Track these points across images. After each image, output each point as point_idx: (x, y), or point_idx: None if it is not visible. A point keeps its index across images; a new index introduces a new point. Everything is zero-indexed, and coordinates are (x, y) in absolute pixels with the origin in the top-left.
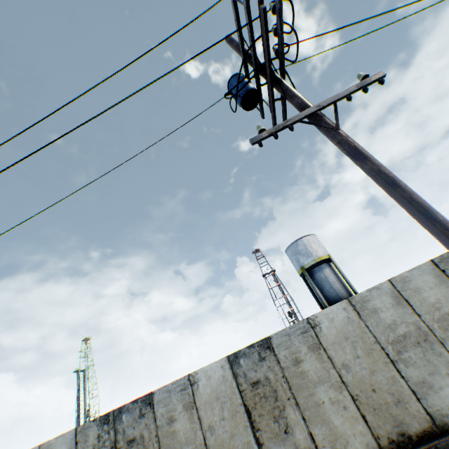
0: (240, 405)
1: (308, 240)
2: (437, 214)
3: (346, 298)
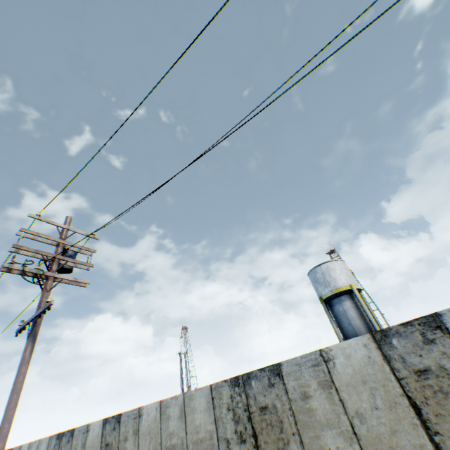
0: None
1: (327, 268)
2: (2, 423)
3: None
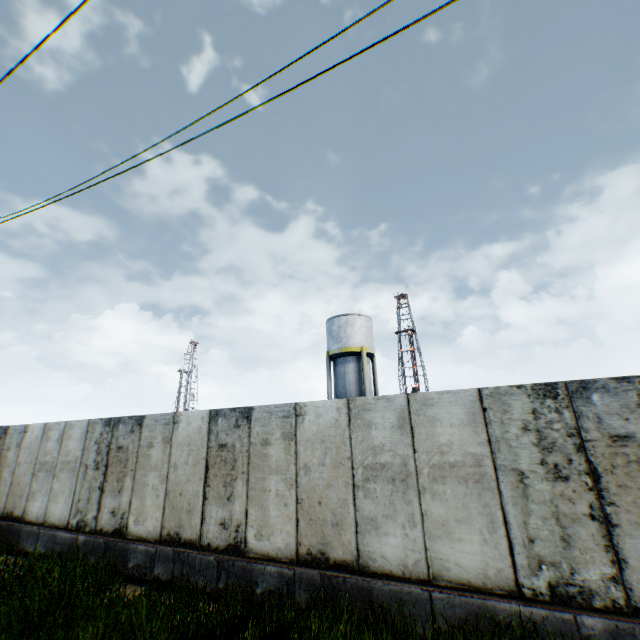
0: None
1: (346, 322)
2: None
3: None
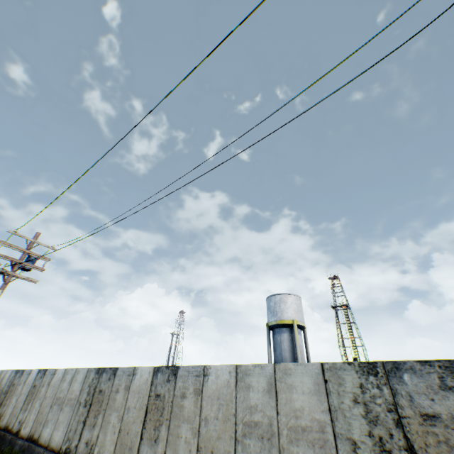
0: (29, 391)
1: (280, 299)
2: None
3: None
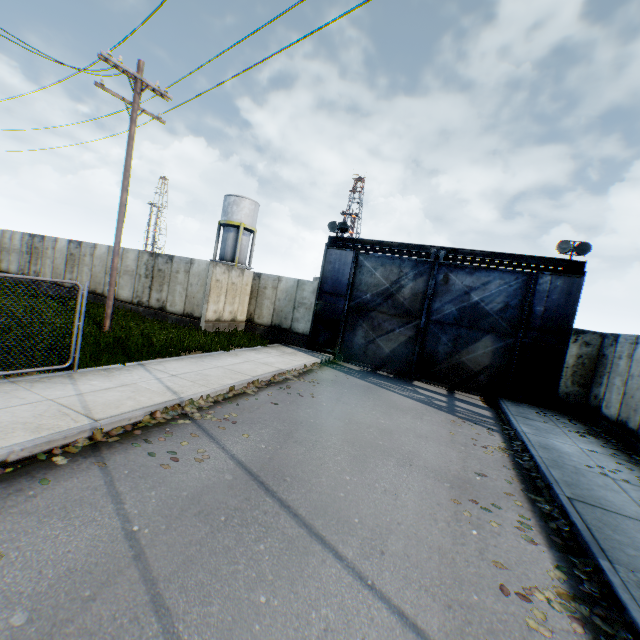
0: None
1: (234, 201)
2: None
3: (227, 261)
